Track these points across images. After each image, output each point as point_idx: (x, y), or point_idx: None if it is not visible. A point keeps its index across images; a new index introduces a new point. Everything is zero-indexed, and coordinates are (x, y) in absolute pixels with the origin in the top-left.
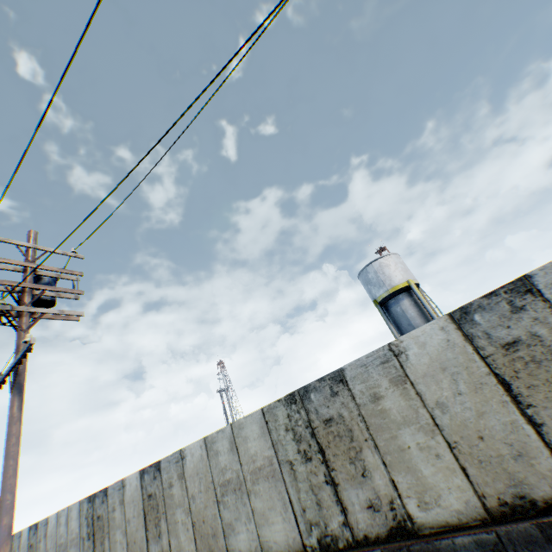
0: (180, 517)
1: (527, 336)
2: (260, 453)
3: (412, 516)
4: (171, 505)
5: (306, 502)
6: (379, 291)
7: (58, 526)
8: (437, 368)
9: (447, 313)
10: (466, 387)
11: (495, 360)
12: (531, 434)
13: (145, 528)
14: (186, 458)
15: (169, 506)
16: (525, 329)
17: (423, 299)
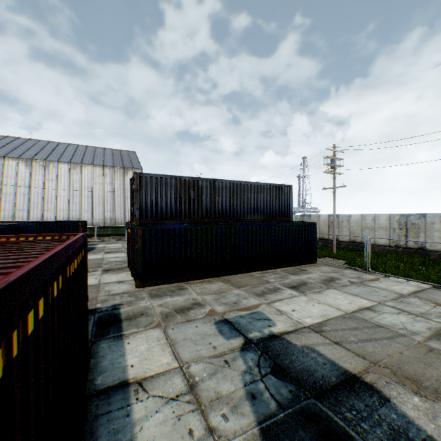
0: (344, 230)
1: None
2: (383, 224)
3: (425, 247)
4: (341, 226)
5: (394, 238)
6: None
7: None
8: None
9: None
10: None
11: None
12: None
13: (328, 229)
14: (351, 217)
15: (340, 226)
16: None
17: None
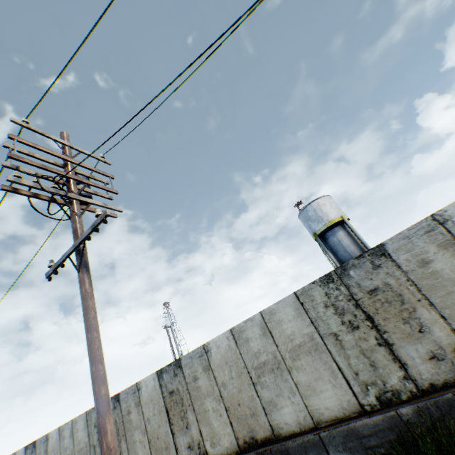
0: (210, 406)
1: None
2: (298, 332)
3: None
4: (198, 397)
5: (358, 366)
6: (319, 226)
7: (61, 440)
8: None
9: None
10: None
11: None
12: None
13: (169, 423)
14: (211, 351)
15: (196, 398)
16: None
17: (355, 230)
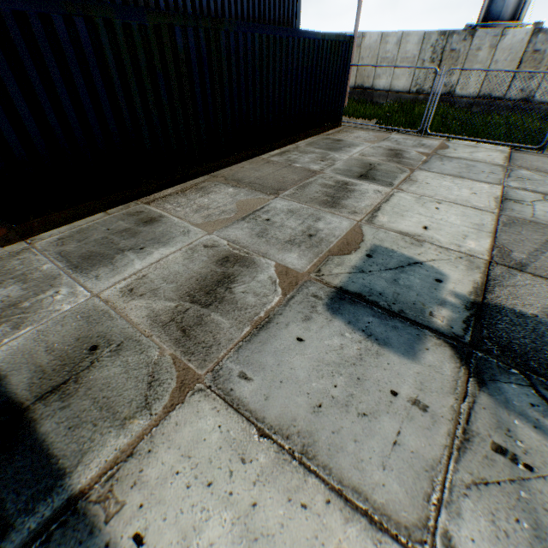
0: None
1: (542, 52)
2: (411, 52)
3: (455, 92)
4: None
5: (420, 78)
6: None
7: None
8: (508, 49)
9: (533, 29)
10: (508, 60)
11: (525, 55)
12: (509, 81)
13: None
14: (365, 39)
15: None
16: (544, 49)
17: None
